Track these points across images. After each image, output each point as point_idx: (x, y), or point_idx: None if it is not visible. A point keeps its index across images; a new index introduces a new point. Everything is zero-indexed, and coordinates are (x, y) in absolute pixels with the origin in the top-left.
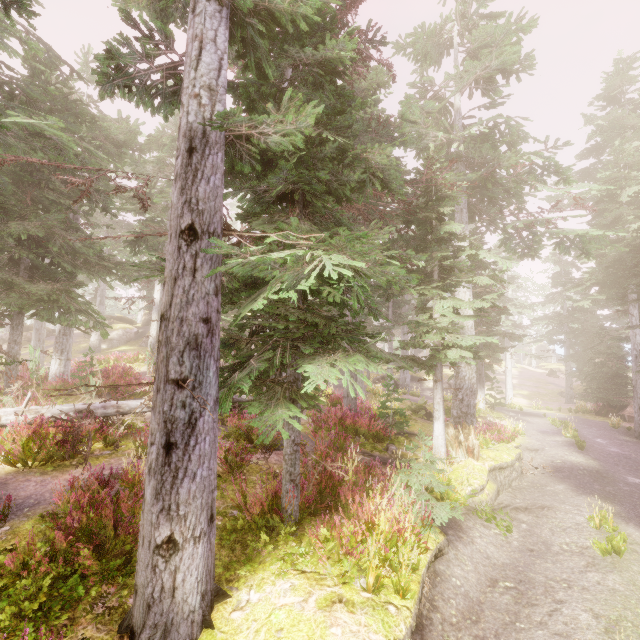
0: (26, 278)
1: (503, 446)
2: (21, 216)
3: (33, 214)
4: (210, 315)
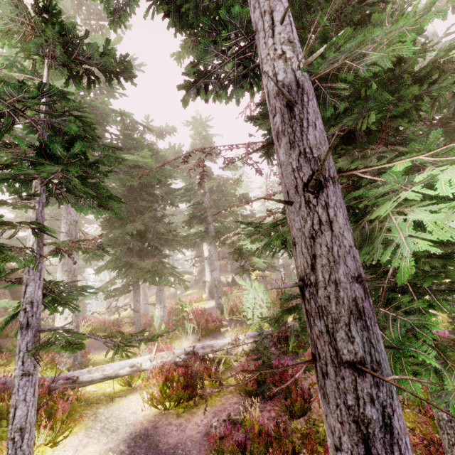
0: (137, 258)
1: None
2: (130, 220)
3: (137, 217)
4: (361, 271)
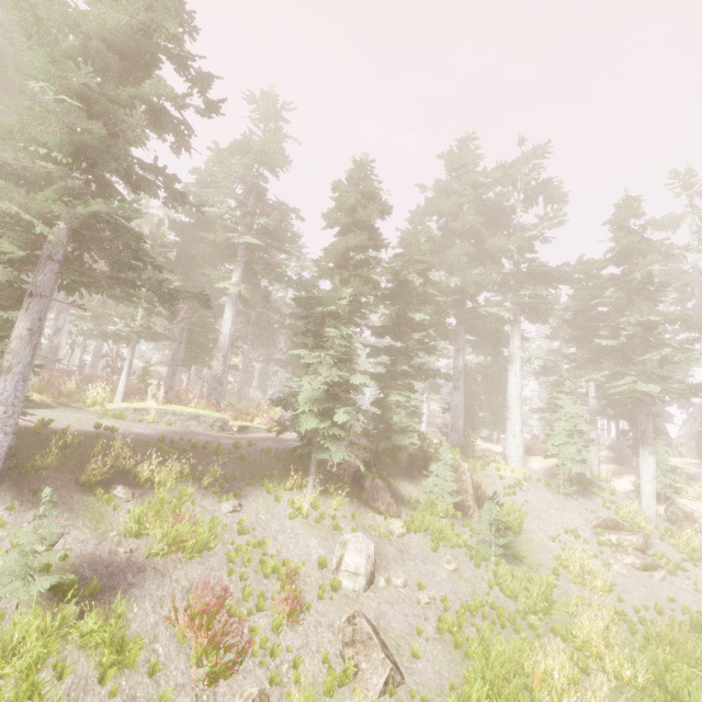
0: None
1: (209, 410)
2: None
3: None
4: None
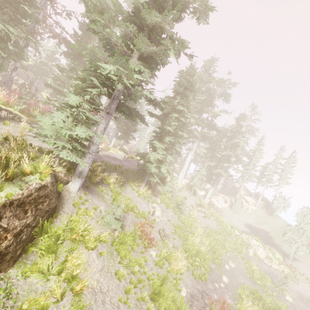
0: None
1: None
2: None
3: None
4: None
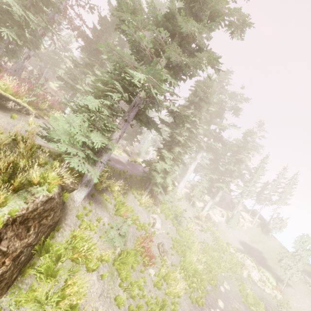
0: None
1: None
2: None
3: None
4: None
